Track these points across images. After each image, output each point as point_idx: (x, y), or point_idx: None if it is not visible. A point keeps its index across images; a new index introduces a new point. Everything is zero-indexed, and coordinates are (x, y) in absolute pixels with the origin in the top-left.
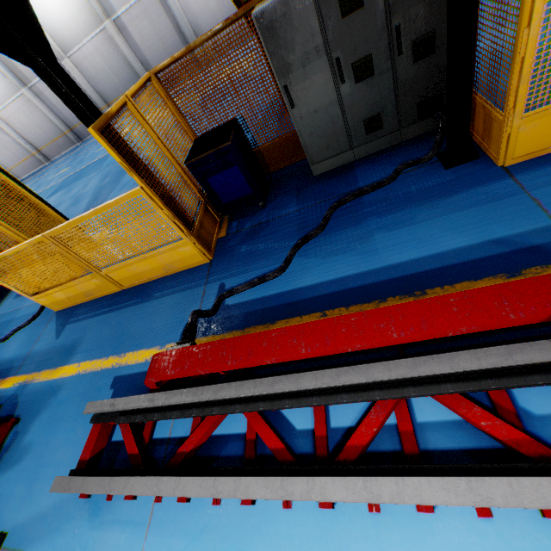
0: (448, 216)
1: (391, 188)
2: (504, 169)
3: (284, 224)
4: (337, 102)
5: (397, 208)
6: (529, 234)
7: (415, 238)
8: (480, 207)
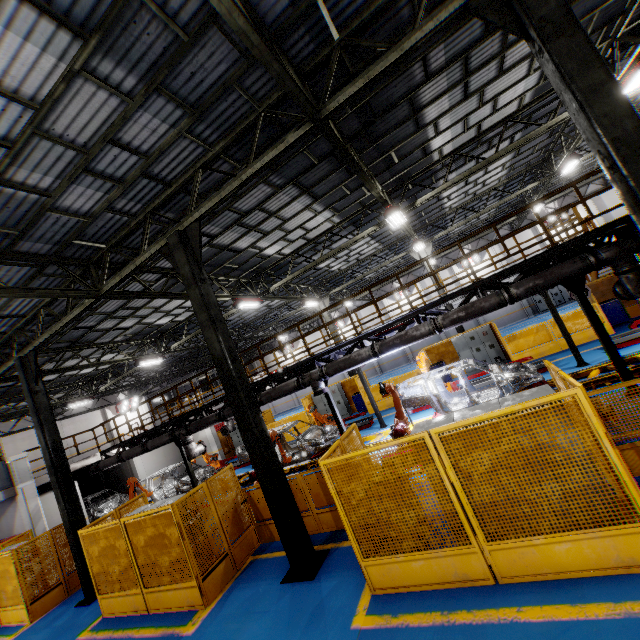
0: None
1: None
2: None
3: None
4: None
5: None
6: None
7: None
8: None
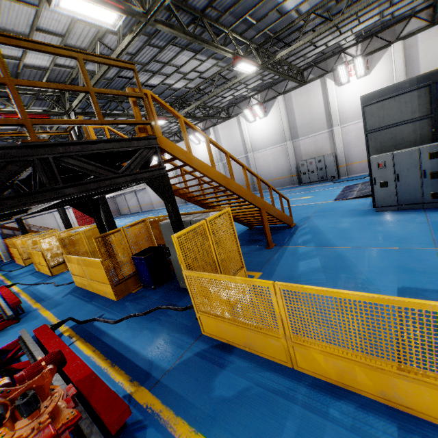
0: (164, 341)
1: (178, 313)
2: (201, 334)
3: (146, 302)
4: None
5: (165, 324)
6: (158, 369)
7: (146, 342)
8: (172, 345)
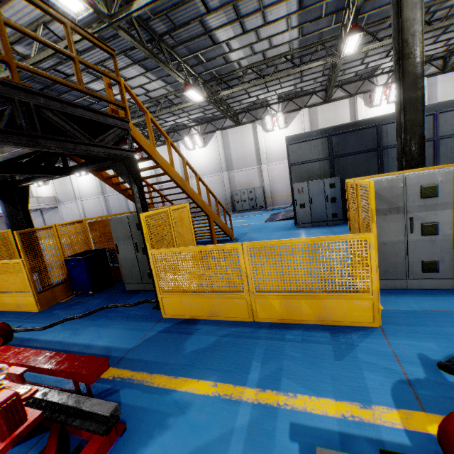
0: (118, 330)
1: (130, 308)
2: (161, 318)
3: (84, 307)
4: (136, 259)
5: (116, 318)
6: (119, 350)
7: (96, 335)
8: (130, 331)
